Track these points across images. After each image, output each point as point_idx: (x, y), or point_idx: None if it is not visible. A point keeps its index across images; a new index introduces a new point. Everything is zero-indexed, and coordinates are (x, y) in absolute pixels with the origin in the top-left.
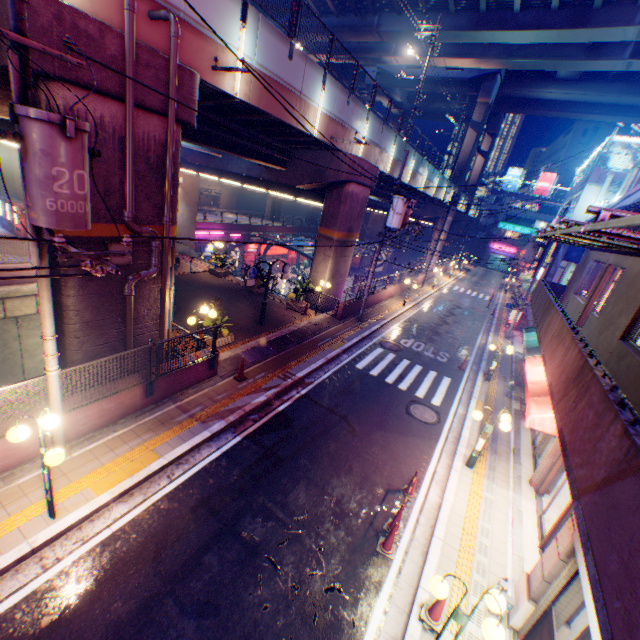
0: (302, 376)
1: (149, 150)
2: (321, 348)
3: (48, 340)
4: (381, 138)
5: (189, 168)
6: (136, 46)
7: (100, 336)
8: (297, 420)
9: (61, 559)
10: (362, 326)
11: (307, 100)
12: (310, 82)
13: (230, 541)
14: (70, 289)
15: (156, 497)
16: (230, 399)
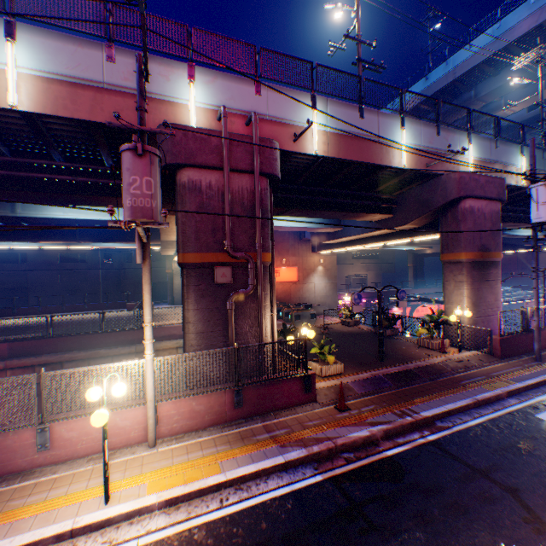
0: (429, 415)
1: (243, 198)
2: (465, 386)
3: (146, 326)
4: (497, 153)
5: (324, 249)
6: (230, 136)
7: (209, 346)
8: (413, 474)
9: None
10: (543, 365)
11: (386, 142)
12: (386, 128)
13: None
14: (189, 304)
15: (196, 521)
16: (321, 427)
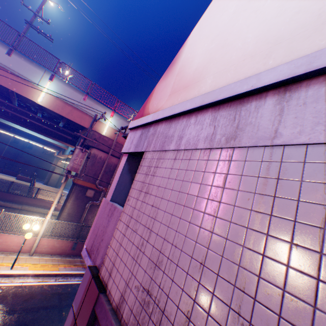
0: None
1: (112, 166)
2: None
3: (53, 206)
4: None
5: None
6: (117, 143)
7: (71, 220)
8: None
9: (1, 282)
10: None
11: None
12: None
13: (56, 311)
14: (71, 200)
15: (45, 282)
16: None
